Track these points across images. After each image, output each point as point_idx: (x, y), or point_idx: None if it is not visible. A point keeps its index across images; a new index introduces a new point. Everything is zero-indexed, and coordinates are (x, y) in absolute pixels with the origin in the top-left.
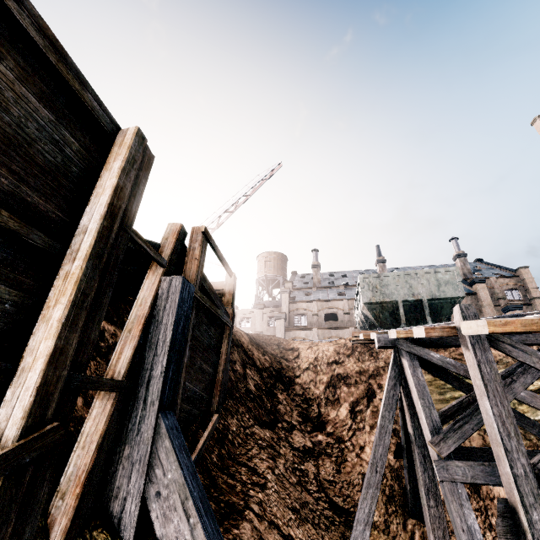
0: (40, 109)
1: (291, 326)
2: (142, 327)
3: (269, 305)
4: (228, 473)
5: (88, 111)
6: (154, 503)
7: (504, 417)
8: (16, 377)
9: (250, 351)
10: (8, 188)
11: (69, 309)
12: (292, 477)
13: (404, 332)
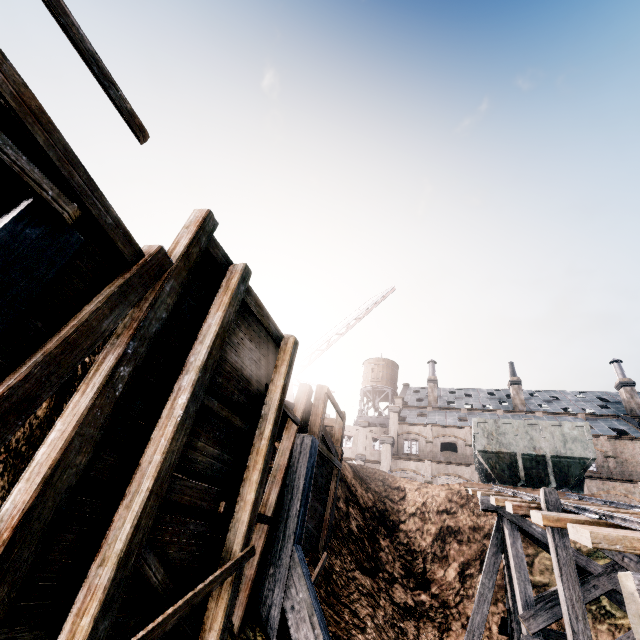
0: (250, 346)
1: (399, 453)
2: (283, 475)
3: (374, 422)
4: (333, 610)
5: (269, 335)
6: (290, 613)
7: (574, 600)
8: (236, 513)
9: (353, 486)
10: (237, 400)
11: (261, 473)
12: (390, 631)
13: (503, 501)
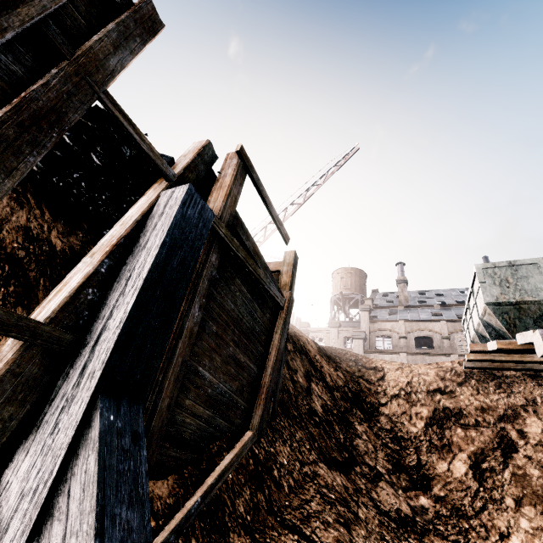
0: None
1: (372, 350)
2: (109, 249)
3: (345, 326)
4: (260, 541)
5: None
6: None
7: None
8: None
9: (317, 362)
10: None
11: None
12: None
13: None
